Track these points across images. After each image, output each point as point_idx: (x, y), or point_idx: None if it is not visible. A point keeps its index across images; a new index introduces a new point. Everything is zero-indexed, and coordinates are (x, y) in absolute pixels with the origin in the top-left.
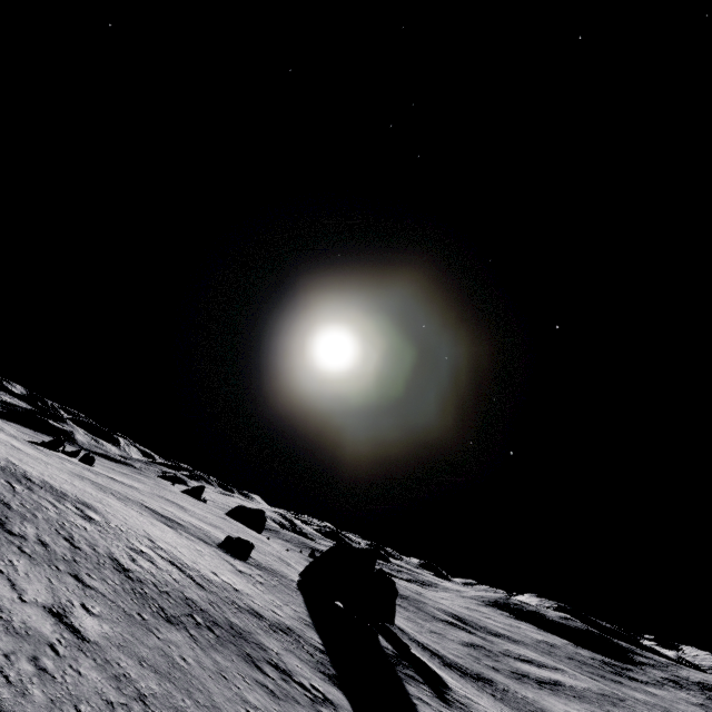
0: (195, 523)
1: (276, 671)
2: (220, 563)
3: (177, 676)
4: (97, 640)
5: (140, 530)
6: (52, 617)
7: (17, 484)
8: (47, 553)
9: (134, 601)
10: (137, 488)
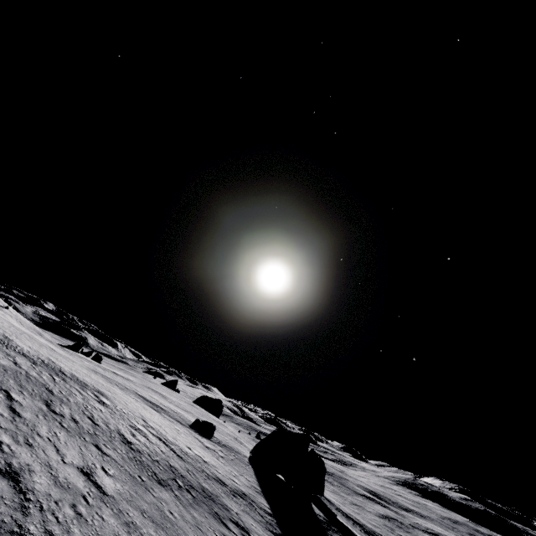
0: (173, 408)
1: (237, 527)
2: (192, 440)
3: (168, 526)
4: (113, 494)
5: (137, 412)
6: (83, 476)
7: (56, 376)
8: (77, 428)
9: (135, 466)
10: (132, 381)
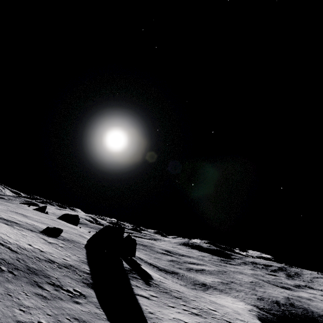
0: (29, 222)
1: (52, 286)
2: (37, 240)
3: None
4: None
5: None
6: None
7: None
8: None
9: None
10: None
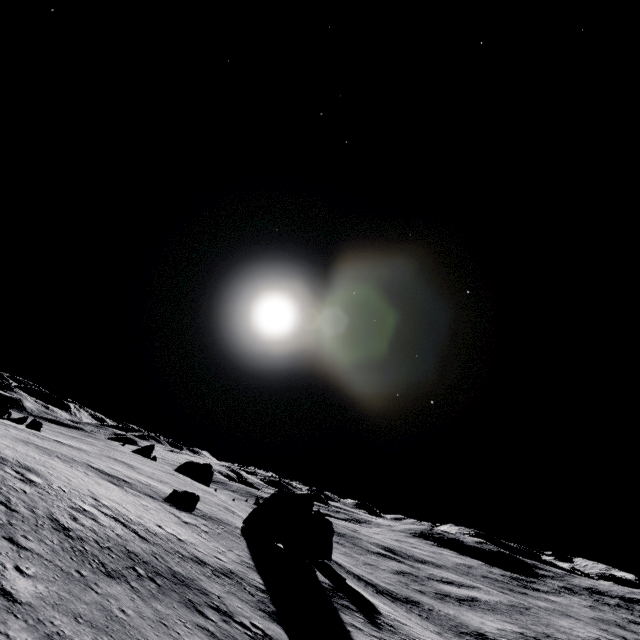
0: (142, 480)
1: (217, 613)
2: (166, 516)
3: (115, 629)
4: (30, 601)
5: (84, 489)
6: None
7: None
8: None
9: (72, 559)
10: (85, 450)
